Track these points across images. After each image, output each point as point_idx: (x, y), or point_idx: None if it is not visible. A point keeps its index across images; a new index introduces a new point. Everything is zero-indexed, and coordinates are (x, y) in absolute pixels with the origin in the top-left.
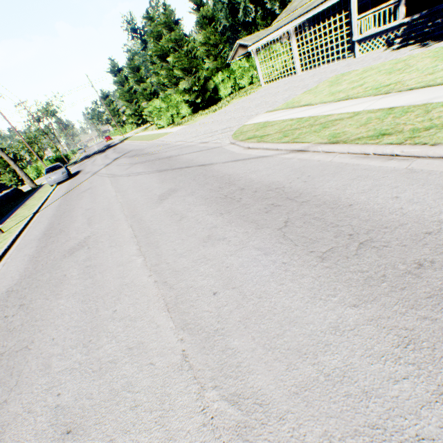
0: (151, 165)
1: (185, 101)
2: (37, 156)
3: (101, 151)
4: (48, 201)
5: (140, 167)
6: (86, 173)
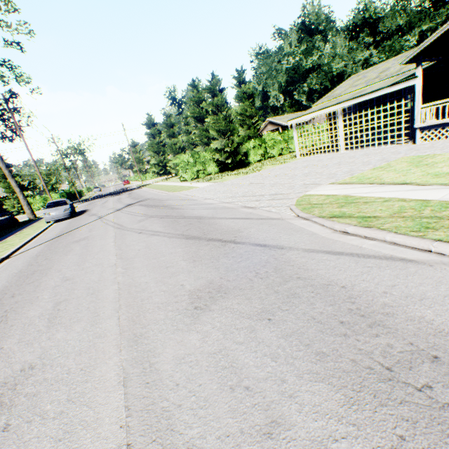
0: (173, 224)
1: (214, 159)
2: (46, 187)
3: (116, 193)
4: (32, 242)
5: (157, 222)
6: (91, 214)
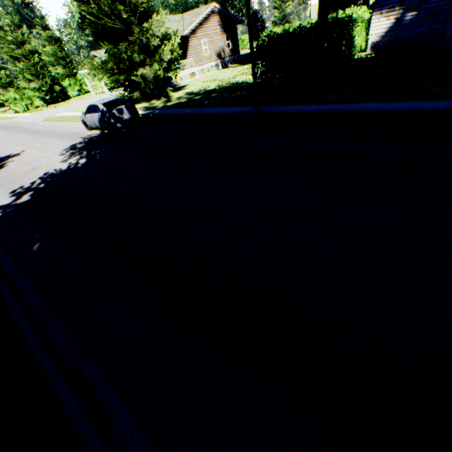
0: (5, 130)
1: (37, 96)
2: None
3: None
4: None
5: None
6: None
